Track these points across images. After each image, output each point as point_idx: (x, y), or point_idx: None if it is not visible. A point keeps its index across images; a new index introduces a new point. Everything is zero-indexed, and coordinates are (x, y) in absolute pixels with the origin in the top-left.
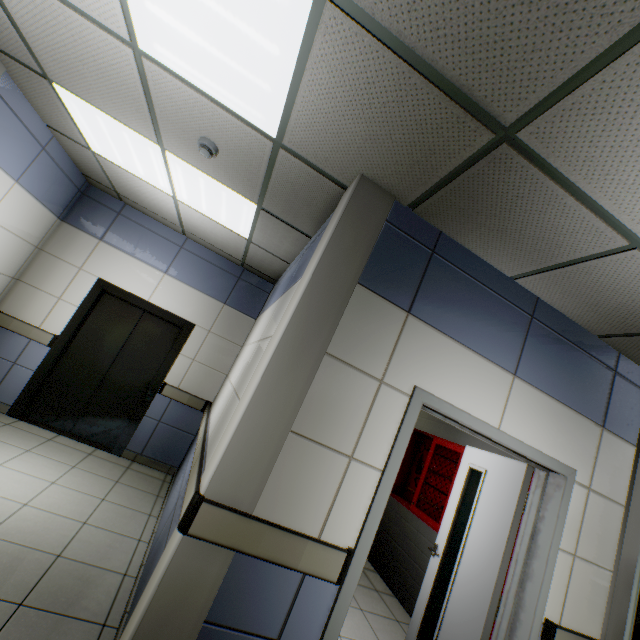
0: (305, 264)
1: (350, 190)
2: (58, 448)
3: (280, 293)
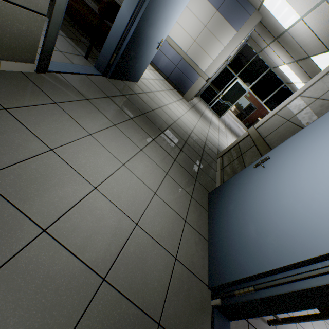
0: (234, 18)
1: (258, 20)
2: None
3: (212, 0)
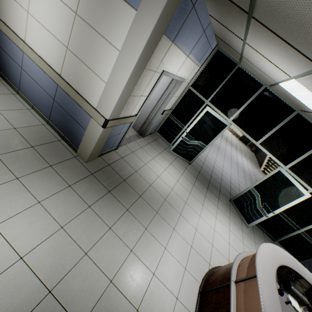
0: None
1: None
2: None
3: None
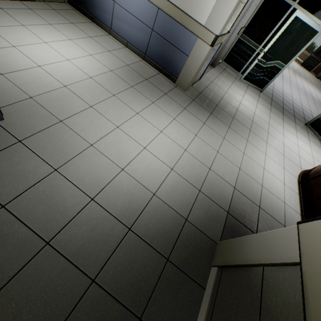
0: None
1: None
2: (19, 15)
3: None
